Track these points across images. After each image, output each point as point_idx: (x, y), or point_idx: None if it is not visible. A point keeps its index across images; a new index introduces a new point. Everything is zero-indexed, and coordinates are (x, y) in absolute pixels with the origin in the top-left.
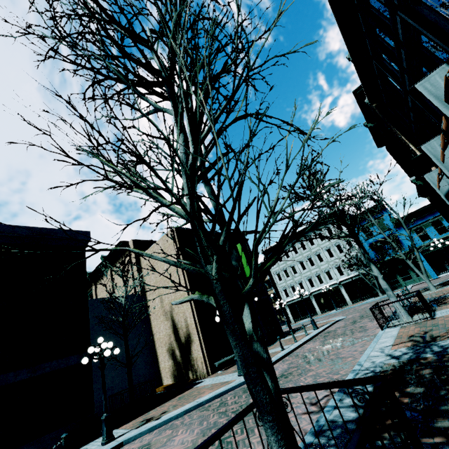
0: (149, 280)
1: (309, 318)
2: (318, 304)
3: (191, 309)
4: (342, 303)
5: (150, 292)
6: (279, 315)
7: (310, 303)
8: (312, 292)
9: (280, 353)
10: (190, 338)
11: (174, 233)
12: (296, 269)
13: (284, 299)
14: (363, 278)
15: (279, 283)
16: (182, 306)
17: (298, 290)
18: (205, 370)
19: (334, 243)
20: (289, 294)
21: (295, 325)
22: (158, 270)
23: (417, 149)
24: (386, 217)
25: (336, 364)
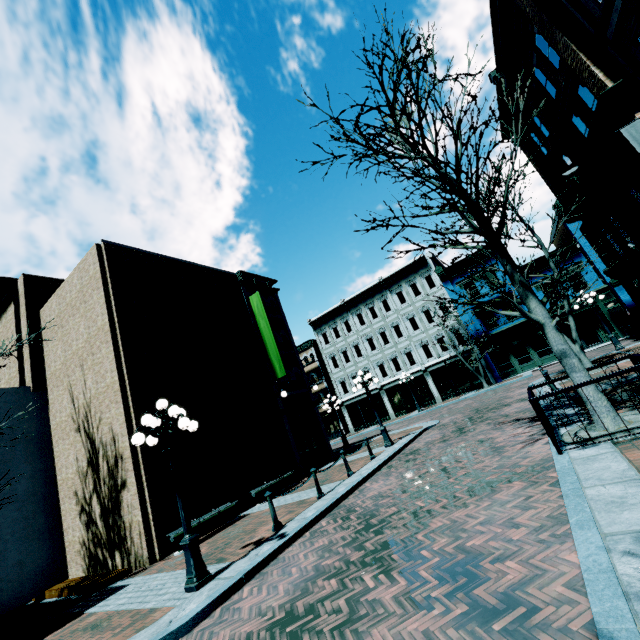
0: (52, 358)
1: (378, 425)
2: (392, 402)
3: (124, 416)
4: (427, 400)
5: (54, 382)
6: (333, 422)
7: (380, 402)
8: (384, 384)
9: (314, 506)
10: (120, 480)
11: (102, 253)
12: (361, 350)
13: (341, 396)
14: (462, 361)
15: (334, 371)
16: (109, 409)
17: (361, 375)
18: (146, 550)
19: (421, 307)
20: (349, 388)
21: (356, 437)
22: (70, 335)
23: (608, 77)
24: (500, 265)
25: (468, 594)
